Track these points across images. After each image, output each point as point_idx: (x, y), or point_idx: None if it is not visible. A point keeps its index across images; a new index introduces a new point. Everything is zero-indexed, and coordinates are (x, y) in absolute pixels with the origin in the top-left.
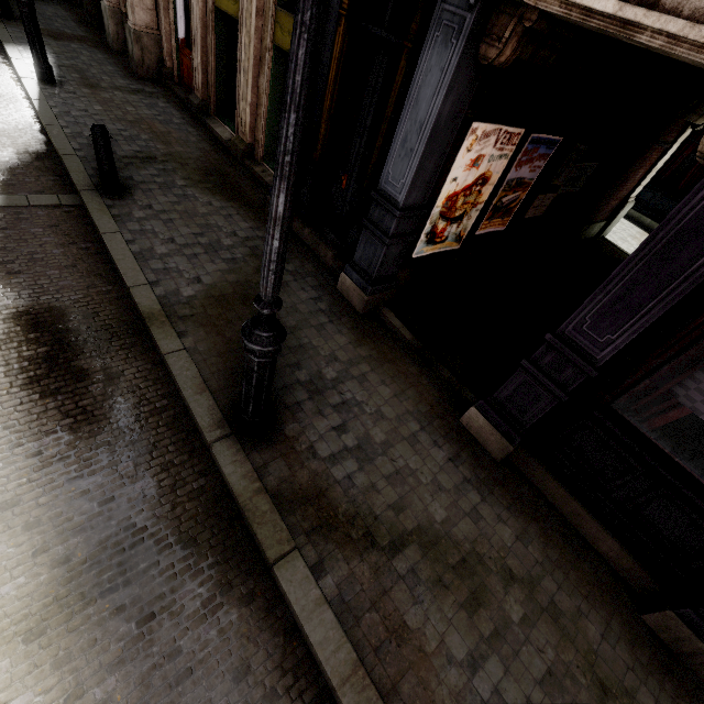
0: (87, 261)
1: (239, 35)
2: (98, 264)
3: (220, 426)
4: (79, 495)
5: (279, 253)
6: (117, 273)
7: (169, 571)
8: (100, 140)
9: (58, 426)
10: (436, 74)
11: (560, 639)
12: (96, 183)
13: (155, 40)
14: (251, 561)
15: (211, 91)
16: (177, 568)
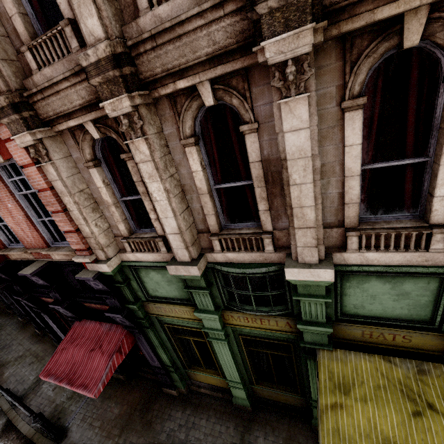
0: None
1: None
2: None
3: None
4: None
5: None
6: None
7: None
8: None
9: None
10: None
11: (35, 359)
12: None
13: None
14: None
15: None
16: None
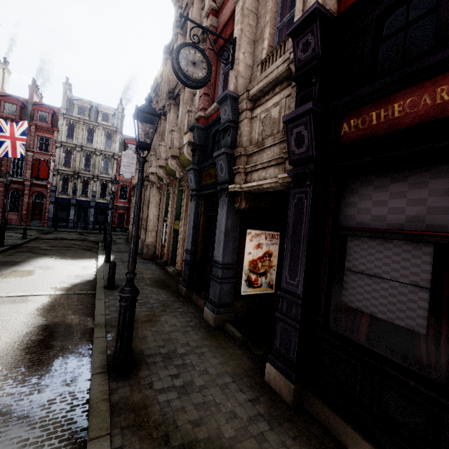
0: (84, 309)
1: (179, 234)
2: (88, 310)
3: (103, 367)
4: (9, 395)
5: (133, 249)
6: (94, 313)
7: (25, 442)
8: (112, 266)
9: (24, 365)
10: (222, 215)
11: None
12: (105, 286)
13: (154, 246)
14: (77, 447)
15: (169, 256)
16: (30, 441)
